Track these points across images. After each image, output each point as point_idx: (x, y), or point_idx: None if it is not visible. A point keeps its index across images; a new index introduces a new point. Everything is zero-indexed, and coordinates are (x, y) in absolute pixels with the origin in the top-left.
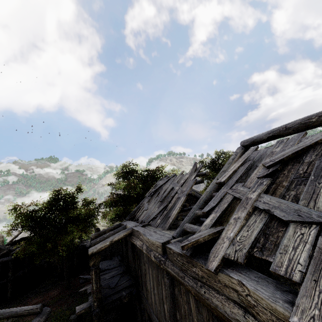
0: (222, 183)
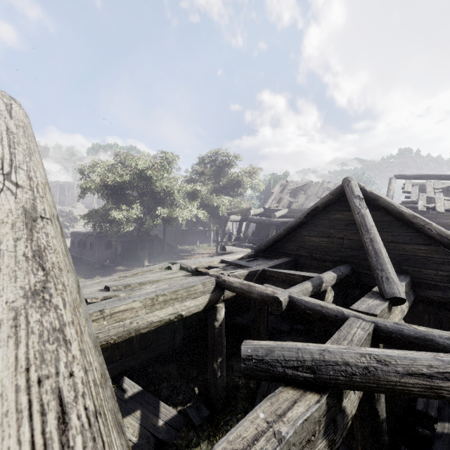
0: (409, 192)
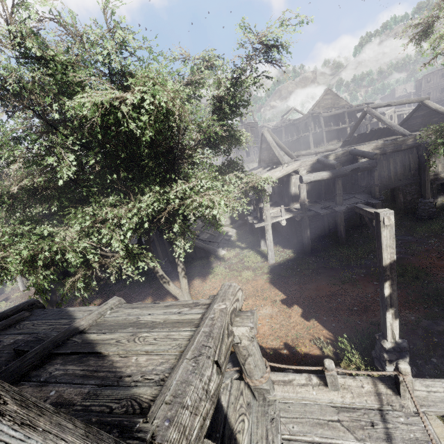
0: None
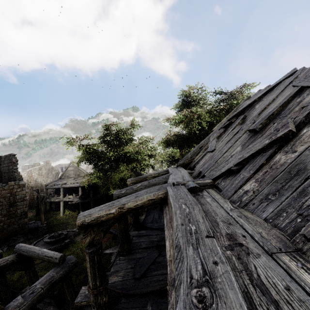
0: None
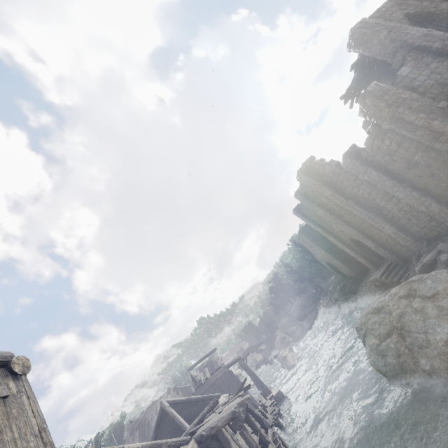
0: (196, 375)
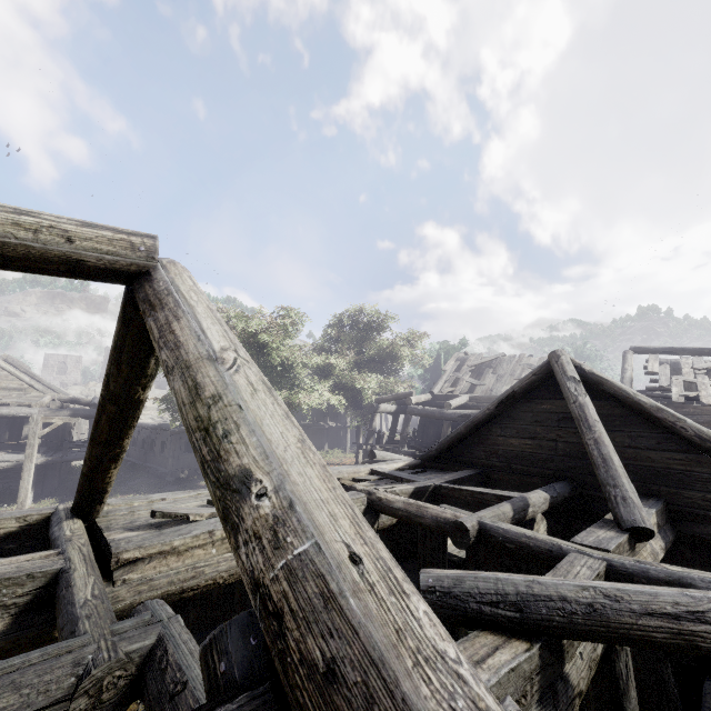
0: (656, 373)
